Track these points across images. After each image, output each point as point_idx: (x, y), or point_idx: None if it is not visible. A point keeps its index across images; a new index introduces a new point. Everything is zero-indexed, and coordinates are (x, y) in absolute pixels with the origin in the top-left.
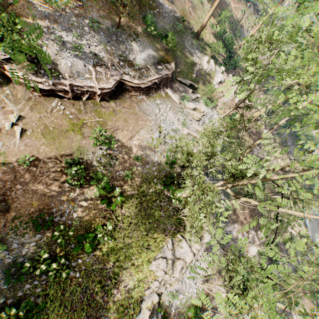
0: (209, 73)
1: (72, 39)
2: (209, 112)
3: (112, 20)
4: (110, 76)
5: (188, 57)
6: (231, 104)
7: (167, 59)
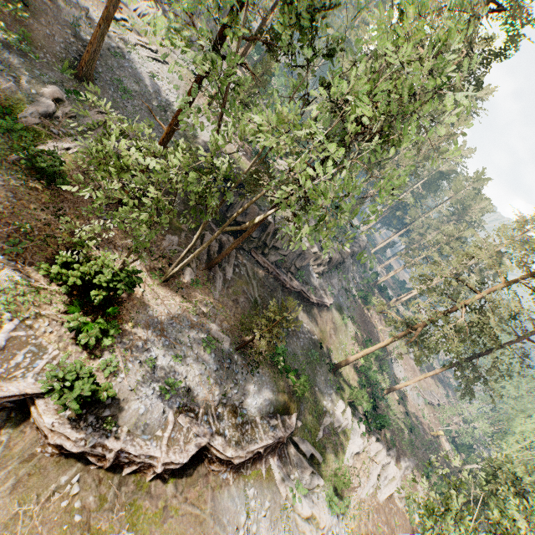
0: (343, 431)
1: (168, 362)
2: (332, 523)
3: (234, 335)
4: (194, 434)
5: (317, 399)
6: (370, 505)
7: (288, 408)
